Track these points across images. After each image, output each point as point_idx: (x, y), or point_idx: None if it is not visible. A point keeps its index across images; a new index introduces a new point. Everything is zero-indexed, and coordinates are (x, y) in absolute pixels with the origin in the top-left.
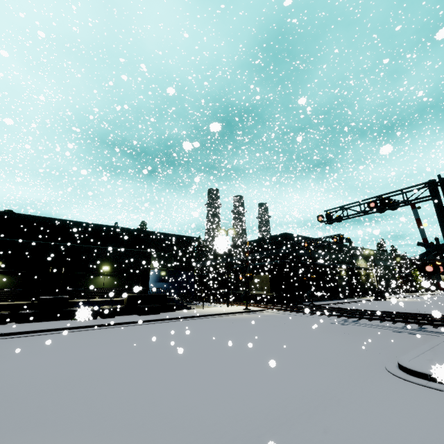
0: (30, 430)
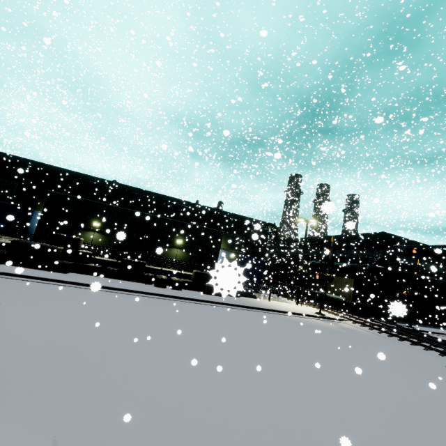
0: (52, 416)
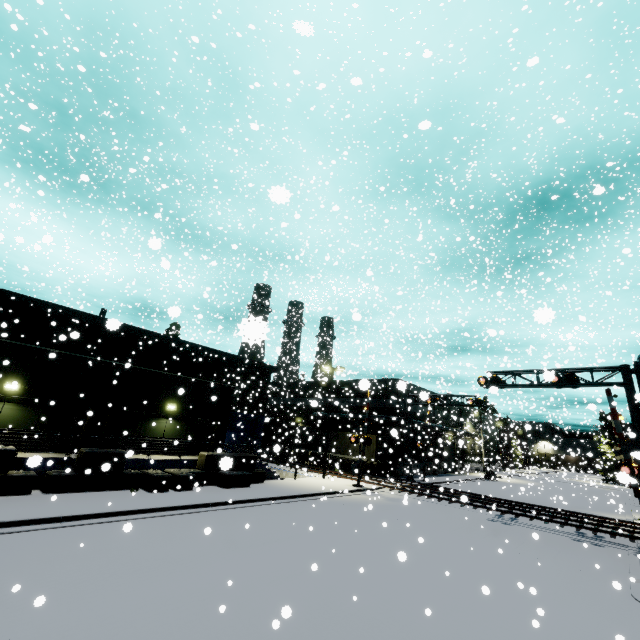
0: None
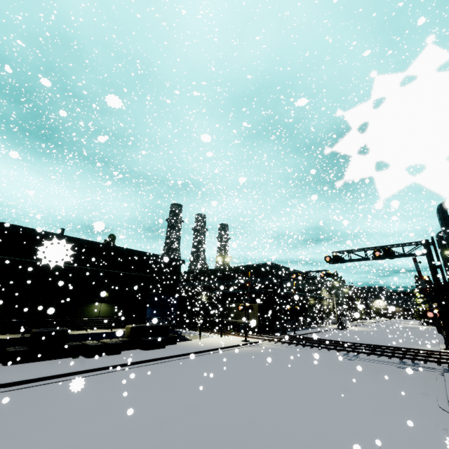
0: None
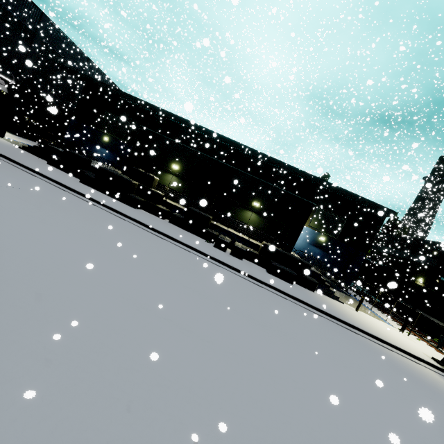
0: None
